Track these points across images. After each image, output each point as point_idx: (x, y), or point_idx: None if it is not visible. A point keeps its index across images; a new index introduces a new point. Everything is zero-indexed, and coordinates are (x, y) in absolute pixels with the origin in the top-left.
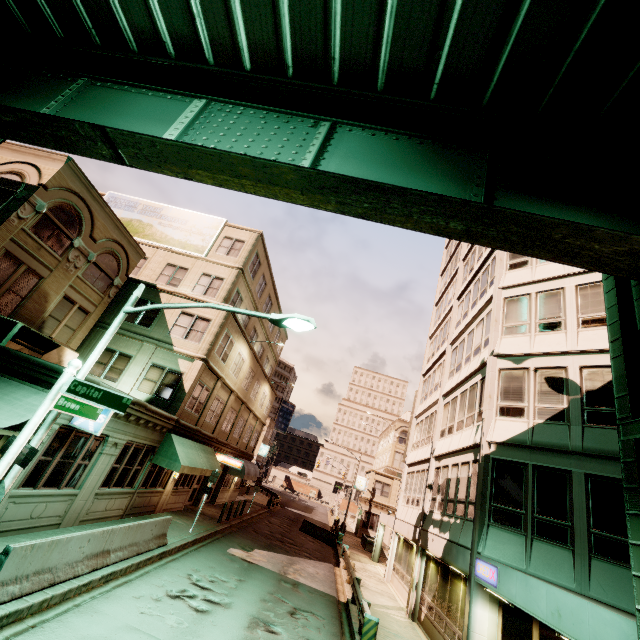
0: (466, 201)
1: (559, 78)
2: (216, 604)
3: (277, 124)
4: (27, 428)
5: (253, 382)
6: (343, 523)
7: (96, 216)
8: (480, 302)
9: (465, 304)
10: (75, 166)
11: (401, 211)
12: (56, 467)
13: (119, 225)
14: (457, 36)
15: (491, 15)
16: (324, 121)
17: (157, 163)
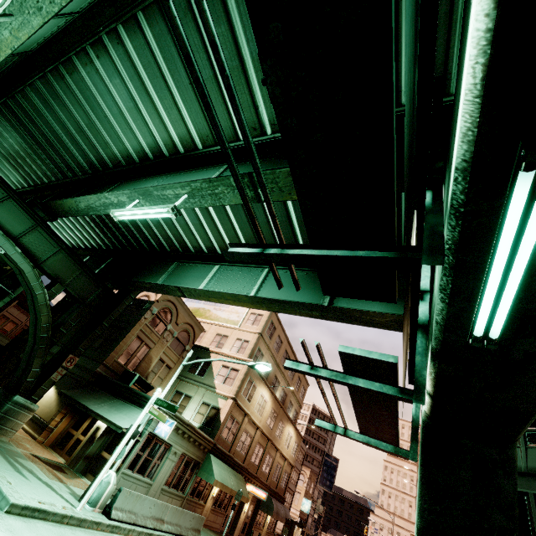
0: (312, 304)
1: None
2: None
3: (246, 273)
4: (137, 420)
5: (277, 422)
6: None
7: (179, 311)
8: None
9: None
10: None
11: (291, 309)
12: (144, 460)
13: (191, 314)
14: (303, 239)
15: None
16: (266, 268)
17: (198, 296)
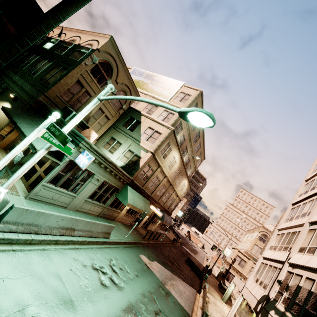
0: None
1: None
2: (114, 284)
3: None
4: (22, 142)
5: (179, 175)
6: (210, 269)
7: (119, 70)
8: None
9: None
10: (113, 41)
11: None
12: (67, 180)
13: (129, 77)
14: None
15: None
16: None
17: None
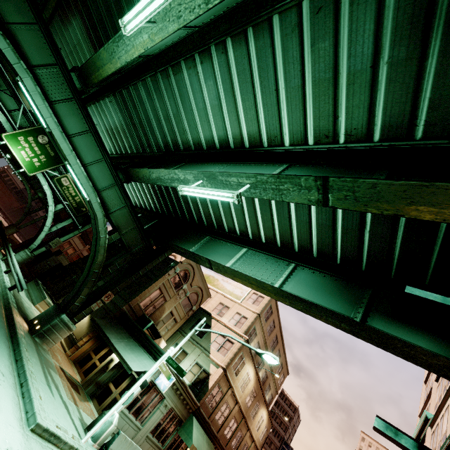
0: (344, 316)
1: (395, 266)
2: None
3: (272, 262)
4: (148, 372)
5: (254, 401)
6: None
7: (195, 275)
8: (446, 388)
9: (440, 387)
10: None
11: (317, 313)
12: (140, 404)
13: (203, 280)
14: (342, 246)
15: (353, 242)
16: (292, 263)
17: (223, 272)
